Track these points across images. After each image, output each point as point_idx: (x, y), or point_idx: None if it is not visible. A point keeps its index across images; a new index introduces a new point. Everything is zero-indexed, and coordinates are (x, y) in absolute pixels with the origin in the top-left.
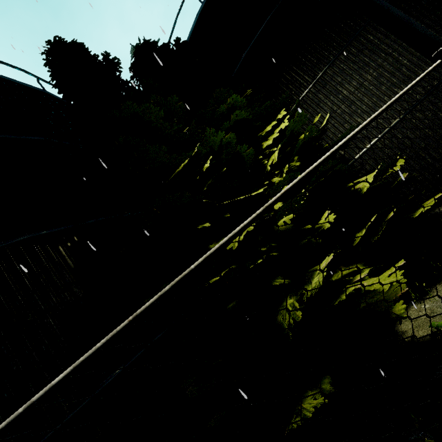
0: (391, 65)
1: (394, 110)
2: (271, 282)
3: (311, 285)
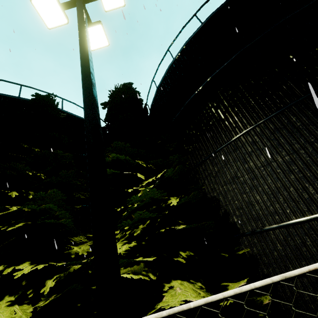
0: (309, 156)
1: (298, 207)
2: None
3: None
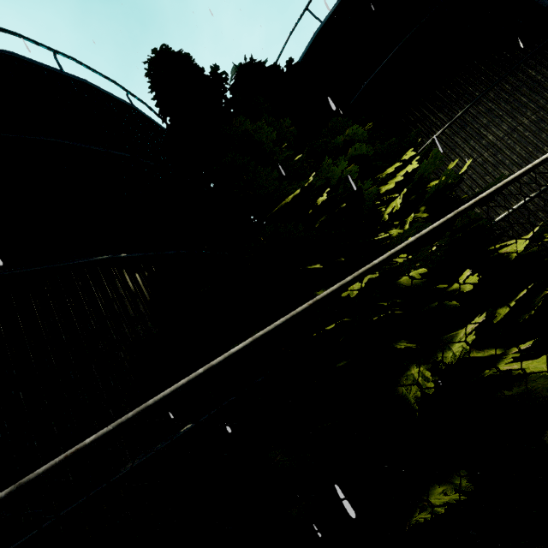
0: None
1: None
2: (393, 345)
3: (452, 351)
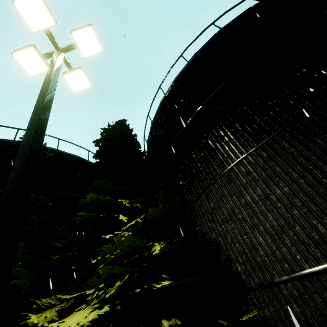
0: (310, 186)
1: (309, 252)
2: None
3: None
